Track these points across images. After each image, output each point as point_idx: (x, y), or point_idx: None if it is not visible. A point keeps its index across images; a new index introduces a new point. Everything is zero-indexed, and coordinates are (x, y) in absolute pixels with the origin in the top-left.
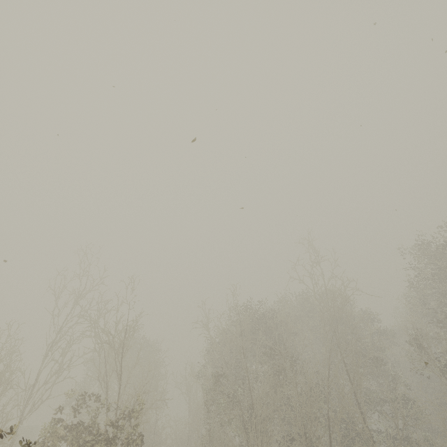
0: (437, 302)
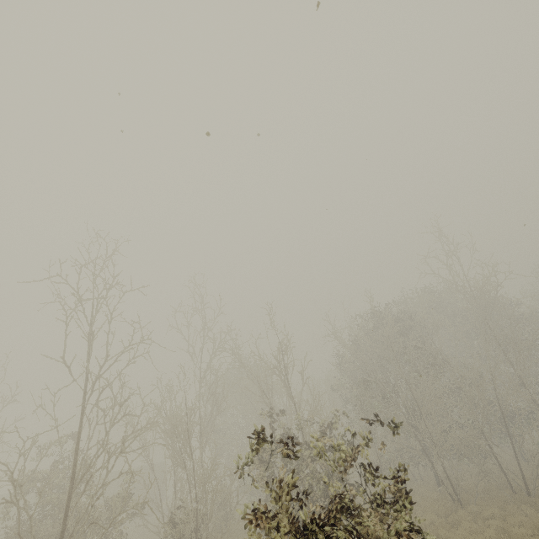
0: None
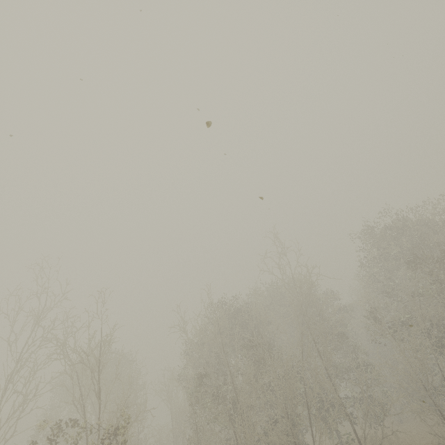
0: (384, 278)
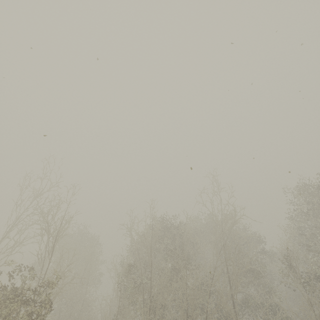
0: (310, 233)
